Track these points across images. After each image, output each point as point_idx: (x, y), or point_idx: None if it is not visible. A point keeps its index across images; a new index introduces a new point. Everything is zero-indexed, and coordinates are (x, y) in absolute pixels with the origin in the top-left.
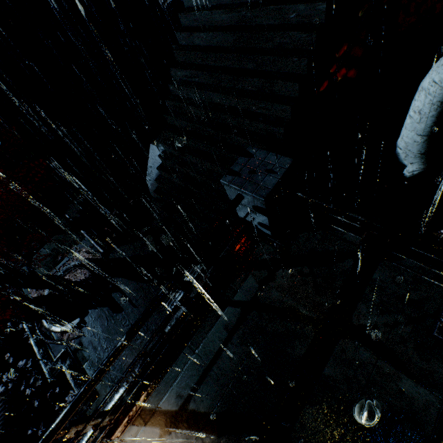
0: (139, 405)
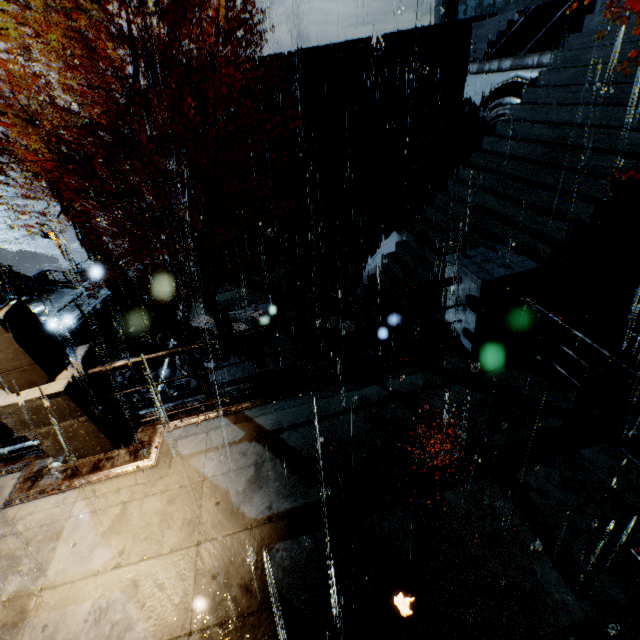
0: (241, 406)
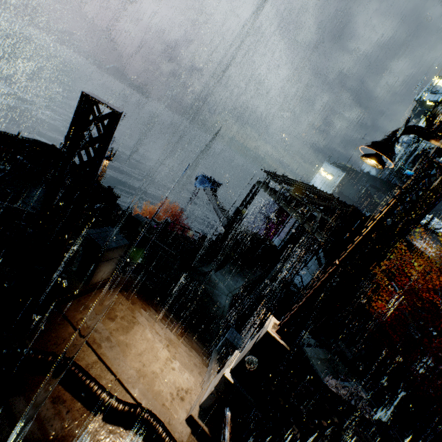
0: None
